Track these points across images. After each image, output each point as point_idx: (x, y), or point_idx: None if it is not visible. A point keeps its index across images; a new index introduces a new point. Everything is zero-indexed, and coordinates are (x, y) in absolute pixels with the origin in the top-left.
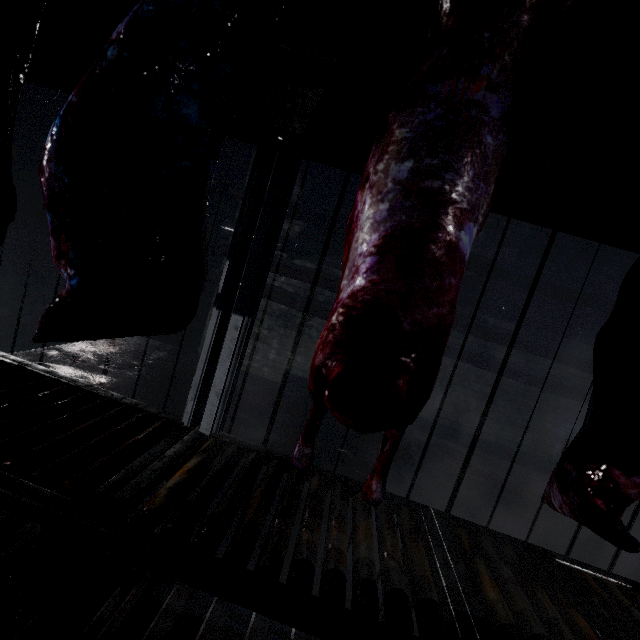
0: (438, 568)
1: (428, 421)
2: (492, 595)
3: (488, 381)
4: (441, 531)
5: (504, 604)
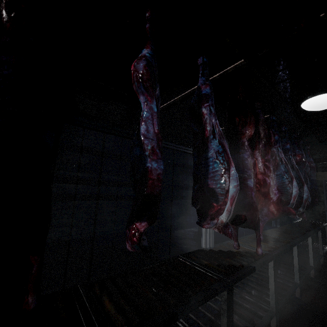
0: (80, 316)
1: (88, 238)
2: (109, 307)
3: (112, 205)
4: (84, 294)
5: (115, 307)
